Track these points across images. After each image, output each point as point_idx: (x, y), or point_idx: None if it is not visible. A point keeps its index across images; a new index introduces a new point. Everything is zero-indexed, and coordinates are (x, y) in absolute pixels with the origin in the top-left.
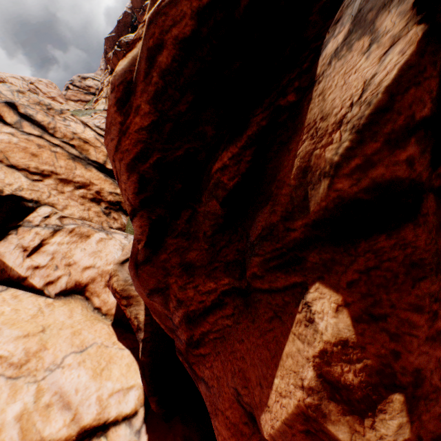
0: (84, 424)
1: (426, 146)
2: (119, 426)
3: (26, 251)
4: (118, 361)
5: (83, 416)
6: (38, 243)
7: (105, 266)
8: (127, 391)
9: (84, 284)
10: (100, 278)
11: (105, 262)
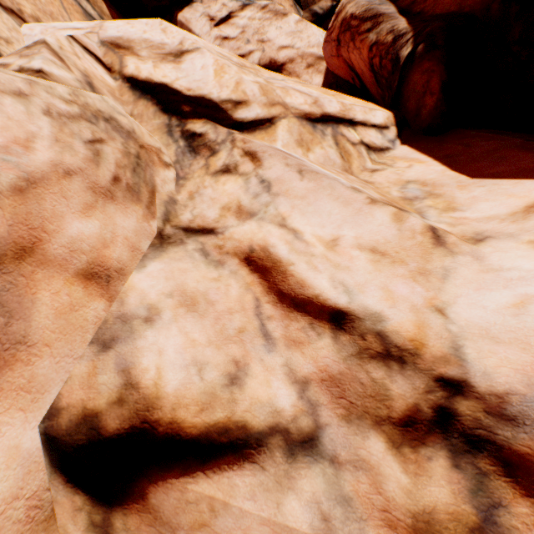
0: (327, 112)
1: None
2: (368, 129)
3: (213, 21)
4: (348, 97)
5: (324, 106)
6: (226, 15)
7: (306, 48)
8: (372, 110)
9: (280, 64)
10: (299, 60)
11: (306, 44)
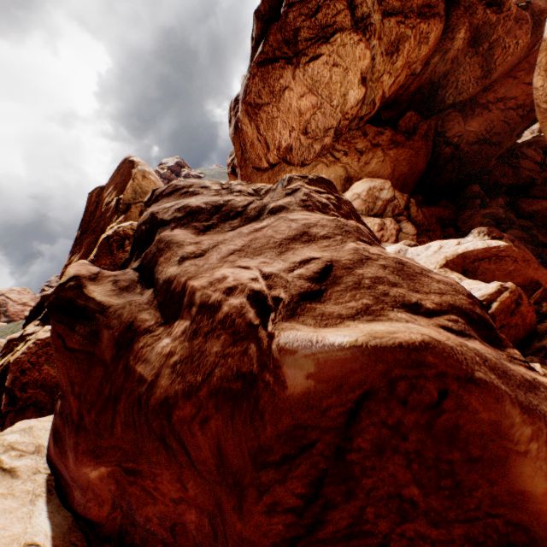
0: None
1: (11, 405)
2: None
3: None
4: None
5: None
6: None
7: None
8: None
9: None
10: None
11: None
